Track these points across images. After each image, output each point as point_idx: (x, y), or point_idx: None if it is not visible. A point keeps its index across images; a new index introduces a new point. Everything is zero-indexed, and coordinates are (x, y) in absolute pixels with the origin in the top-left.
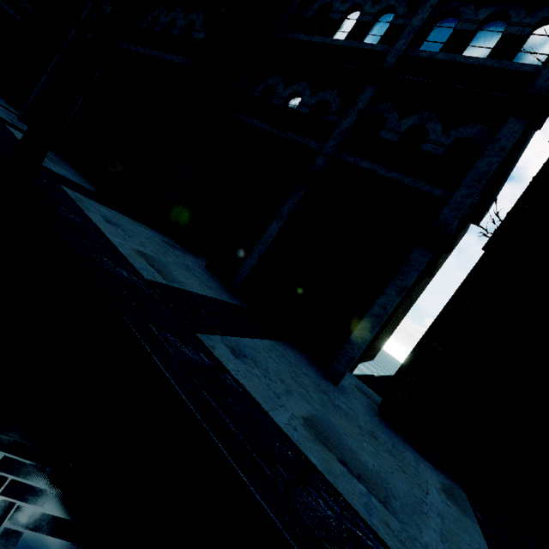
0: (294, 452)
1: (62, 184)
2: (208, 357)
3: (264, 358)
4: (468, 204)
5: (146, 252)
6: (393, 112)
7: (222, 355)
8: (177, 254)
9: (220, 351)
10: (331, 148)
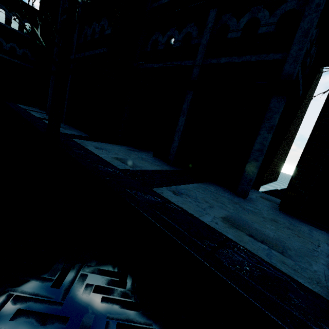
0: (216, 234)
1: (72, 138)
2: (160, 198)
3: (194, 193)
4: (303, 55)
5: (119, 157)
6: (232, 19)
7: (168, 196)
8: (136, 153)
9: (166, 194)
10: (200, 60)
